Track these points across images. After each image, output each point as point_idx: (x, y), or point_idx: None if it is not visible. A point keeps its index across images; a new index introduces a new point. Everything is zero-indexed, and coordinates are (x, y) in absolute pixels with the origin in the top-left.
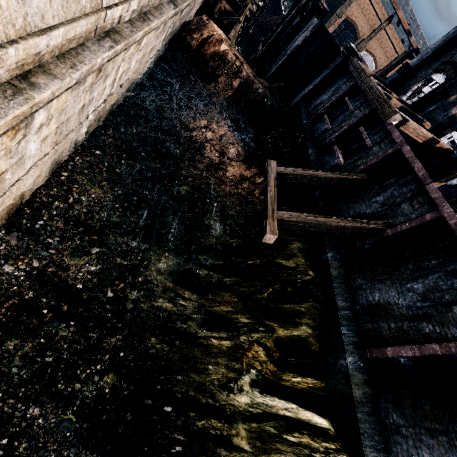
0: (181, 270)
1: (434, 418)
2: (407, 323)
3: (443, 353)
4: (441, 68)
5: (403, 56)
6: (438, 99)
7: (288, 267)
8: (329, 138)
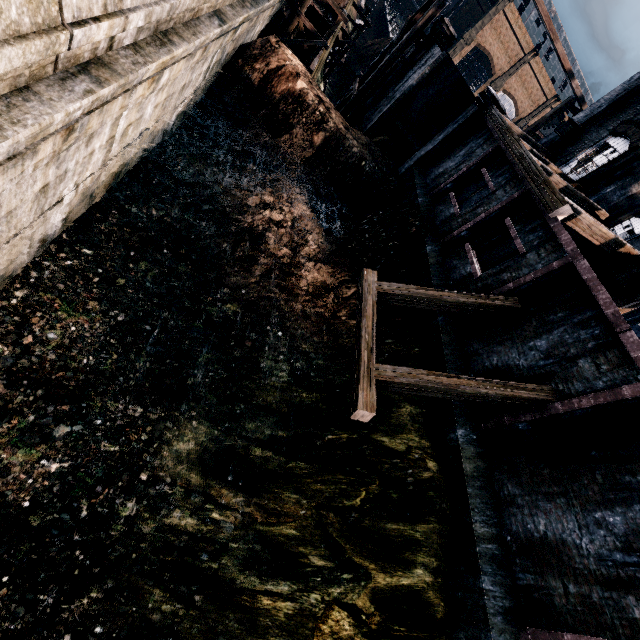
0: (217, 450)
1: None
2: (598, 589)
3: None
4: (622, 129)
5: (561, 105)
6: (618, 176)
7: (393, 451)
8: (458, 231)
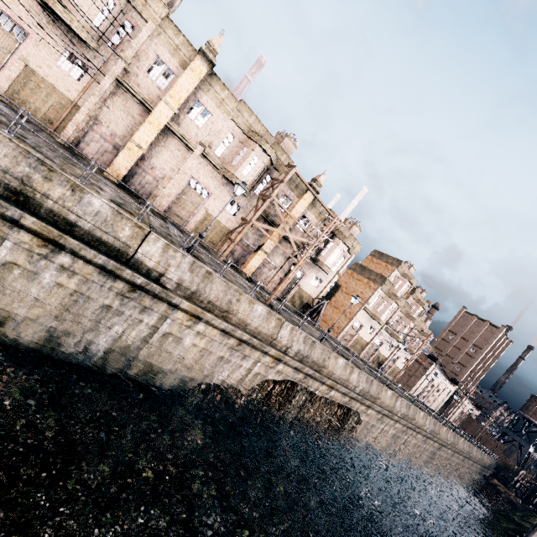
0: None
1: None
2: None
3: None
4: None
5: None
6: None
7: None
8: None
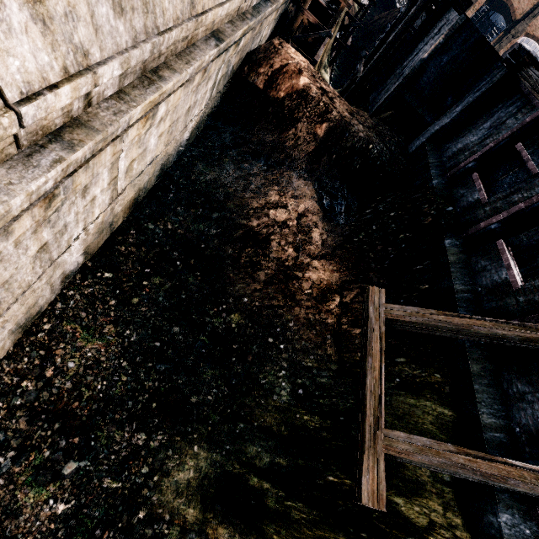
0: (216, 476)
1: None
2: None
3: None
4: None
5: None
6: None
7: (409, 524)
8: (485, 222)
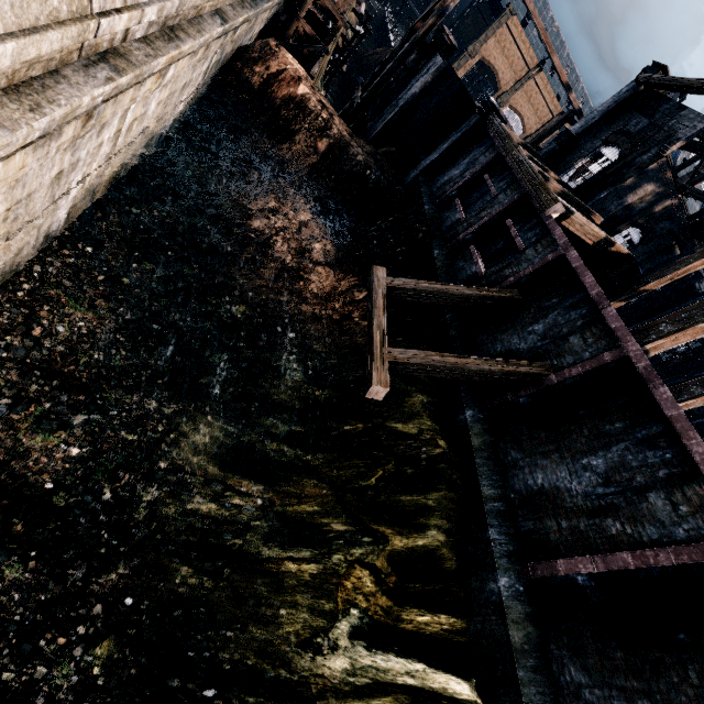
0: (234, 445)
1: (630, 671)
2: (585, 519)
3: (638, 566)
4: (613, 139)
5: (561, 118)
6: (610, 183)
7: (407, 434)
8: (463, 234)
